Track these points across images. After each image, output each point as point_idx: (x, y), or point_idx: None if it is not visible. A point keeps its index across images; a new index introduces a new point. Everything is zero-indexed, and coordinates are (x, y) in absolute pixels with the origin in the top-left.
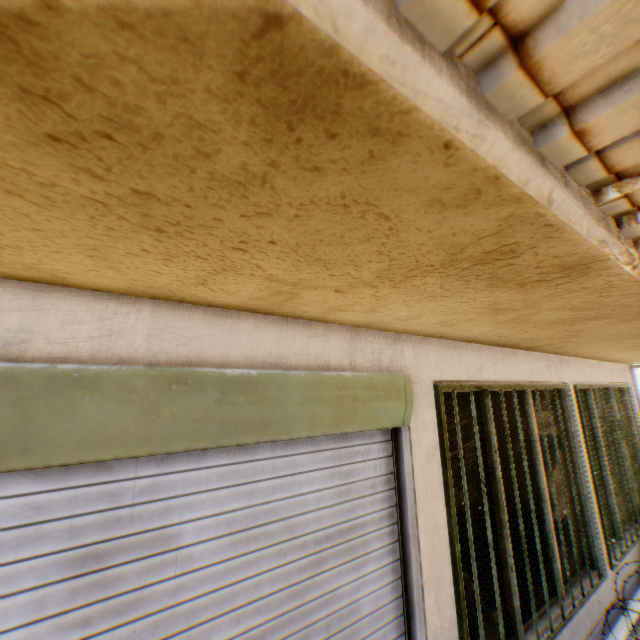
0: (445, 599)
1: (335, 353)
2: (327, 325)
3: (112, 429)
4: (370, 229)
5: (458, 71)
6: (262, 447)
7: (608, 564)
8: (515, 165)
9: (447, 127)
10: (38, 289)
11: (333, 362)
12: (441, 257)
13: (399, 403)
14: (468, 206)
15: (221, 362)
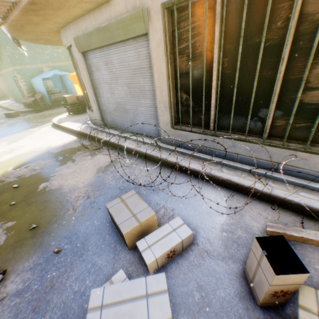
0: (164, 95)
1: (122, 9)
2: None
3: (96, 42)
4: None
5: None
6: (119, 45)
7: None
8: None
9: None
10: (84, 18)
11: (122, 13)
12: None
13: (141, 23)
14: None
15: (103, 24)
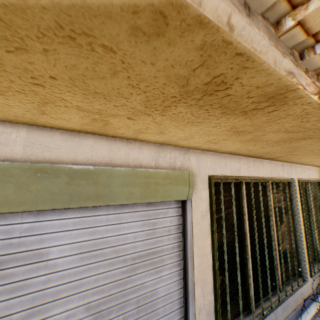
0: (207, 290)
1: (146, 158)
2: (141, 142)
3: None
4: (109, 63)
5: None
6: (101, 208)
7: (309, 275)
8: None
9: None
10: None
11: (144, 163)
12: (177, 89)
13: (185, 187)
14: (165, 34)
15: (72, 161)
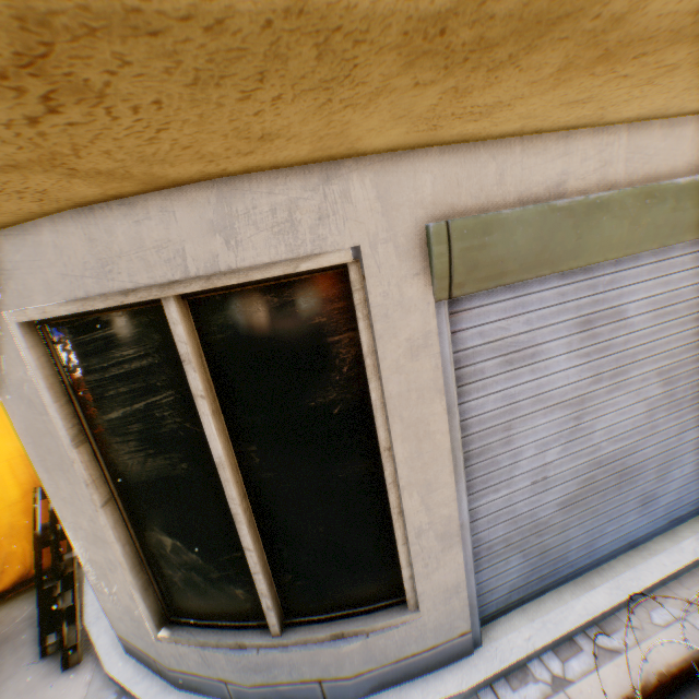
0: None
1: None
2: None
3: (613, 239)
4: None
5: None
6: (674, 247)
7: None
8: None
9: None
10: (564, 137)
11: None
12: None
13: None
14: None
15: (668, 174)
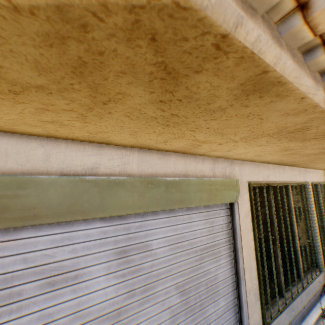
0: (253, 276)
1: (207, 169)
2: (203, 157)
3: (129, 202)
4: (251, 123)
5: (310, 71)
6: (178, 210)
7: (323, 266)
8: (323, 101)
9: (305, 93)
10: (99, 146)
11: (206, 173)
12: (274, 131)
13: (234, 192)
14: (298, 114)
15: (164, 174)
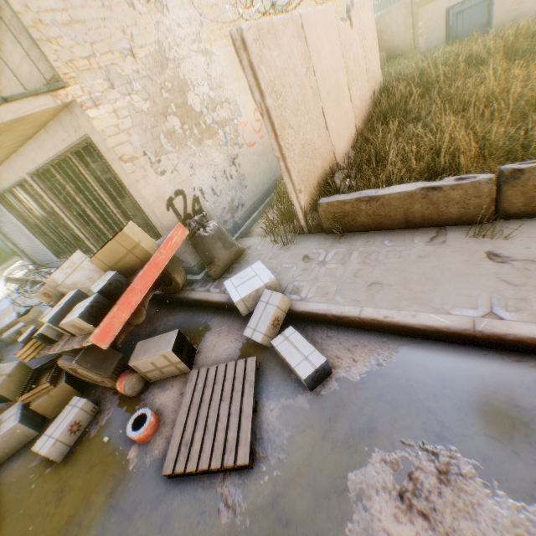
0: (38, 239)
1: None
2: None
3: None
4: None
5: None
6: None
7: None
8: None
9: None
10: None
11: None
12: None
13: None
14: None
15: None
